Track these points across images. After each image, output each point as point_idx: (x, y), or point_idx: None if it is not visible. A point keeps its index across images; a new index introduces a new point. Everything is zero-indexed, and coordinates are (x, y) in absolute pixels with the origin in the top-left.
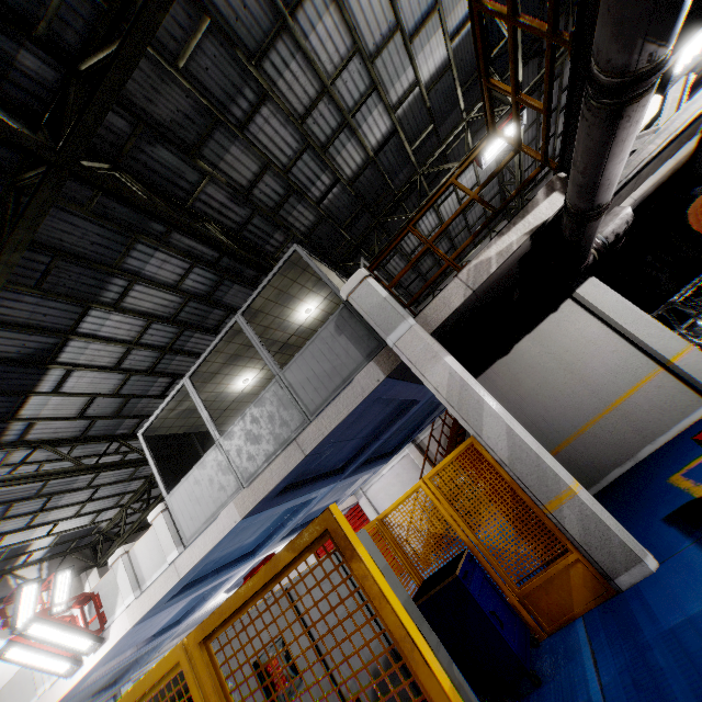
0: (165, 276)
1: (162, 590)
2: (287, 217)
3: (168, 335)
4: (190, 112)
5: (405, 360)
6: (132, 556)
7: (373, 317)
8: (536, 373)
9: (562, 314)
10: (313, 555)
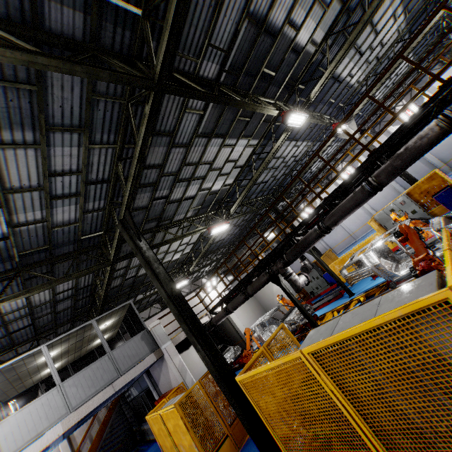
0: (59, 289)
1: None
2: (113, 281)
3: (18, 315)
4: (128, 250)
5: (167, 354)
6: None
7: (160, 337)
8: None
9: (189, 350)
10: None
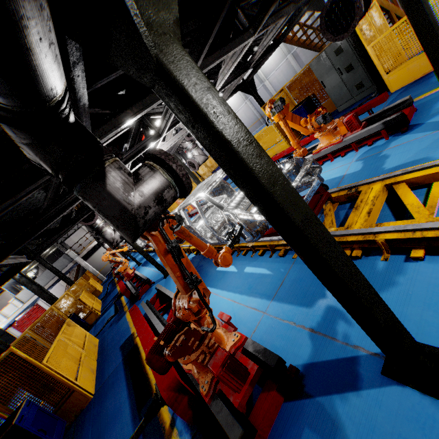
0: None
1: (19, 313)
2: None
3: None
4: None
5: (78, 262)
6: (3, 312)
7: (72, 256)
8: (97, 258)
9: (102, 248)
10: (14, 329)
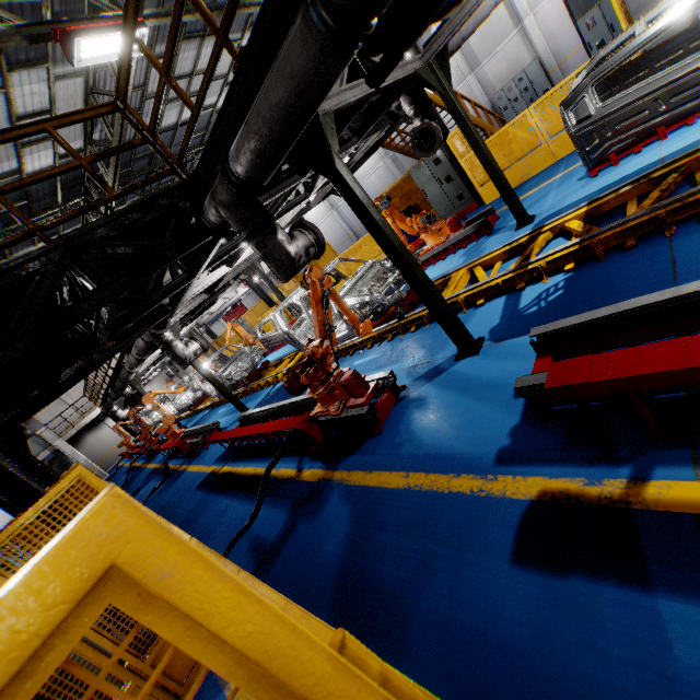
0: None
1: None
2: None
3: None
4: None
5: (59, 448)
6: None
7: (50, 439)
8: (91, 445)
9: (100, 427)
10: None
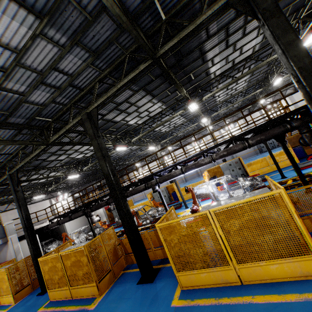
0: None
1: None
2: None
3: None
4: None
5: (11, 241)
6: None
7: (10, 231)
8: None
9: None
10: None
